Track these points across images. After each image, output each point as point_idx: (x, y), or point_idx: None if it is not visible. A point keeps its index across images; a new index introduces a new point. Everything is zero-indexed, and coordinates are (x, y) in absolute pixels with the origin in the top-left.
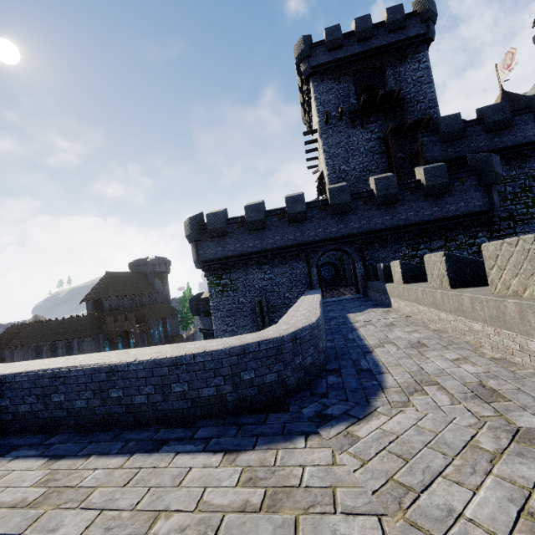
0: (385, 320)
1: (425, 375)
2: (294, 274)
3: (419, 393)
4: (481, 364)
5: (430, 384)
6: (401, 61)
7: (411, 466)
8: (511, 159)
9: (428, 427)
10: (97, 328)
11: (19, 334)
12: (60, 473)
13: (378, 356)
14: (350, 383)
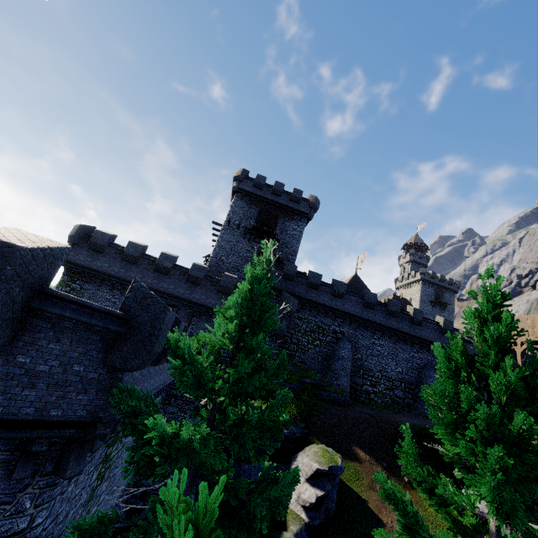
0: None
1: None
2: None
3: None
4: None
5: None
6: (289, 219)
7: None
8: (313, 309)
9: None
10: None
11: None
12: None
13: None
14: None
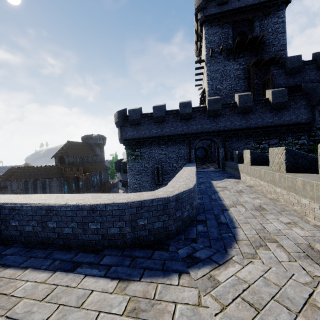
0: (236, 188)
1: (266, 233)
2: (180, 152)
3: (263, 247)
4: (308, 229)
5: (271, 240)
6: (266, 16)
7: (262, 317)
8: None
9: (272, 279)
10: (60, 173)
11: (15, 173)
12: (3, 280)
13: (232, 214)
14: (213, 232)
